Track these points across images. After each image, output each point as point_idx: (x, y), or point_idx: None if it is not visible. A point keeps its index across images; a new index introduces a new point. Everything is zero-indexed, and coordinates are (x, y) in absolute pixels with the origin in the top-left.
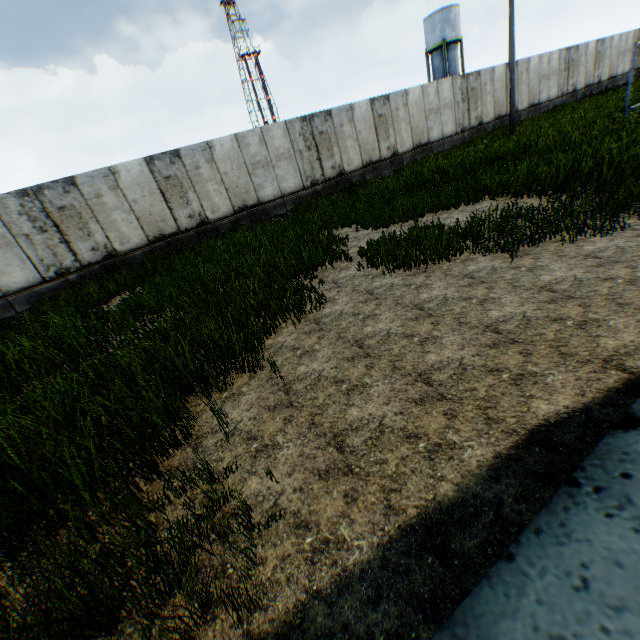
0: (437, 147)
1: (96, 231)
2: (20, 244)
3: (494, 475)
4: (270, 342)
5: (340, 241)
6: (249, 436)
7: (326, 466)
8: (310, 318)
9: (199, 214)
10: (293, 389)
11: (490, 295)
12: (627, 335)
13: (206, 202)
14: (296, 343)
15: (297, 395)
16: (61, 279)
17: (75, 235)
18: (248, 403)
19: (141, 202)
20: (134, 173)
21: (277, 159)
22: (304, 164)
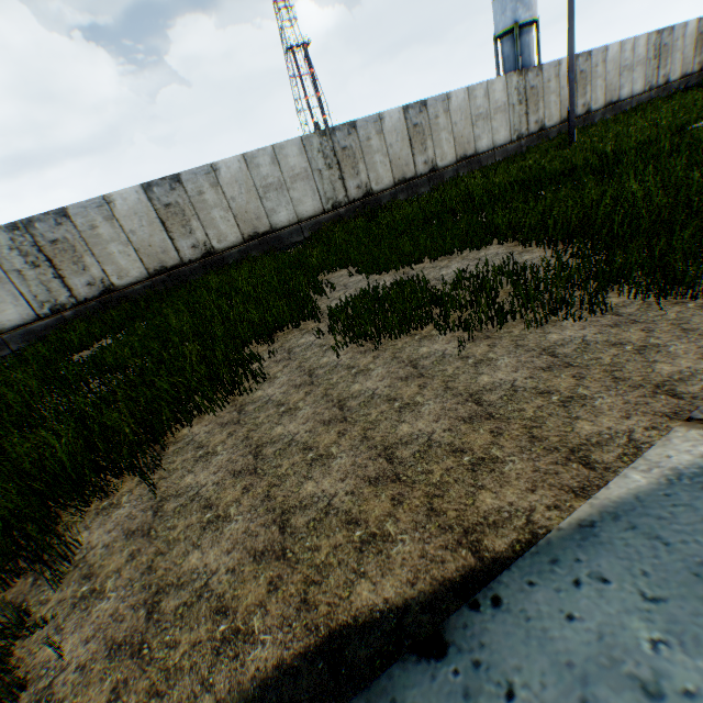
0: (486, 159)
1: (92, 265)
2: (12, 280)
3: (259, 696)
4: (185, 432)
5: (324, 291)
6: (88, 572)
7: (124, 637)
8: (238, 402)
9: (204, 244)
10: (163, 509)
11: (416, 398)
12: (513, 492)
13: (212, 230)
14: (205, 439)
15: (161, 519)
16: (56, 316)
17: (70, 269)
18: (116, 521)
19: (139, 233)
20: (131, 201)
21: (292, 180)
22: (324, 184)
